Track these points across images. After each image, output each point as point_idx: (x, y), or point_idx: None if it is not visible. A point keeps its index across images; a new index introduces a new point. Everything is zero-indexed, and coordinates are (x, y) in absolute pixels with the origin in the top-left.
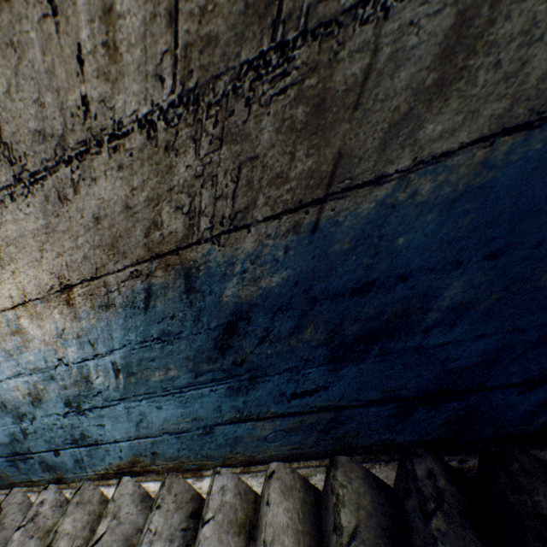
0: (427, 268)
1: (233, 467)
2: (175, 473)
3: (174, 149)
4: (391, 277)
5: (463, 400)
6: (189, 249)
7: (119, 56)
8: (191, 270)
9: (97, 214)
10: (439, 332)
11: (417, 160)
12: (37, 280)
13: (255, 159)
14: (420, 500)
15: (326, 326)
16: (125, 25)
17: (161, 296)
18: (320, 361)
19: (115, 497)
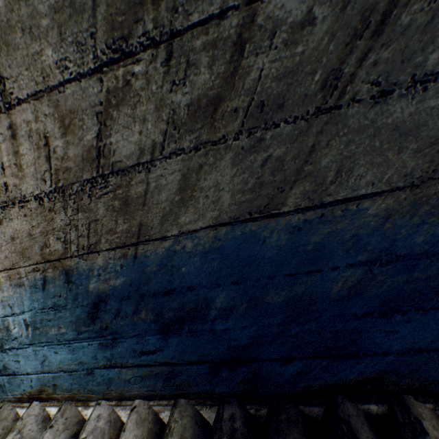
0: (203, 285)
1: (111, 400)
2: (71, 401)
3: (54, 210)
4: (184, 287)
5: (249, 366)
6: (67, 260)
7: (23, 169)
8: (69, 271)
9: (13, 236)
10: (221, 322)
11: (181, 231)
12: None
13: (97, 220)
14: (219, 435)
15: (153, 311)
16: (25, 158)
17: (53, 283)
18: (154, 332)
19: (24, 416)
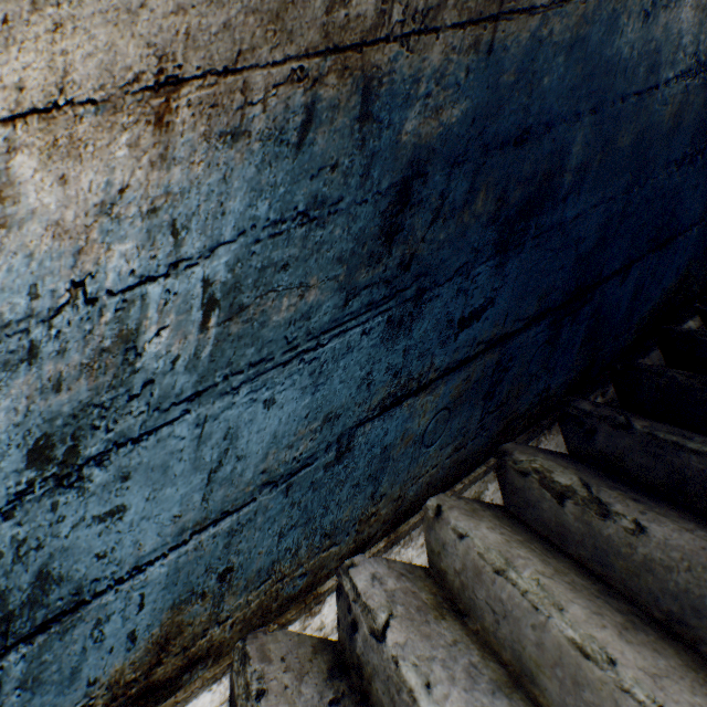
0: (561, 118)
1: (371, 546)
2: (260, 629)
3: None
4: (541, 125)
5: (591, 301)
6: (374, 49)
7: None
8: (372, 83)
9: None
10: (572, 202)
11: (551, 0)
12: (107, 56)
13: None
14: (609, 423)
15: (495, 192)
16: None
17: (326, 123)
18: (489, 251)
19: None
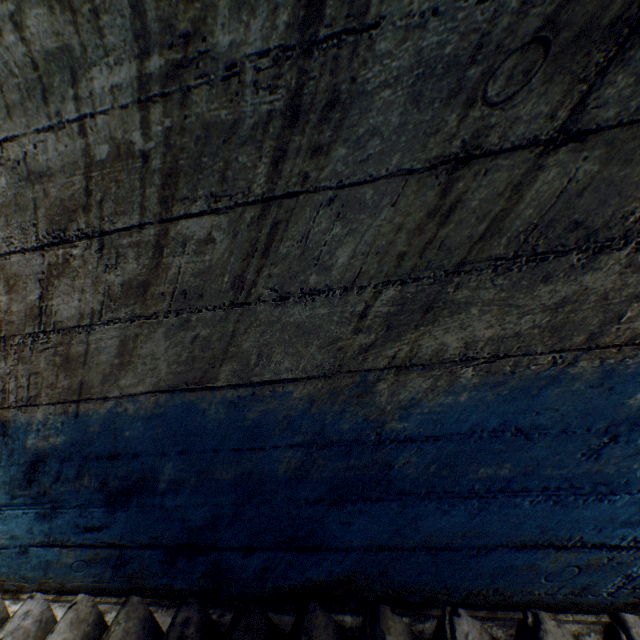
0: (149, 452)
1: (49, 593)
2: None
3: None
4: (130, 453)
5: (208, 555)
6: (4, 410)
7: None
8: (6, 422)
9: None
10: (172, 497)
11: (123, 394)
12: None
13: (39, 373)
14: None
15: (98, 478)
16: None
17: None
18: (100, 503)
19: None
